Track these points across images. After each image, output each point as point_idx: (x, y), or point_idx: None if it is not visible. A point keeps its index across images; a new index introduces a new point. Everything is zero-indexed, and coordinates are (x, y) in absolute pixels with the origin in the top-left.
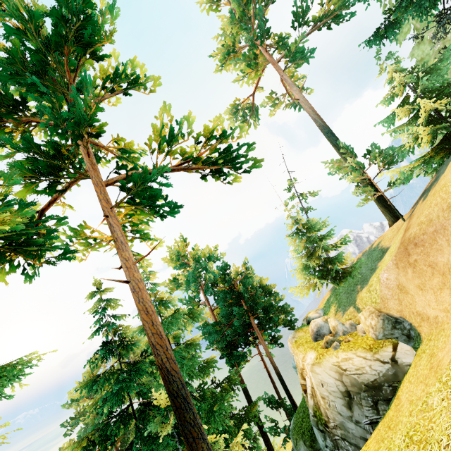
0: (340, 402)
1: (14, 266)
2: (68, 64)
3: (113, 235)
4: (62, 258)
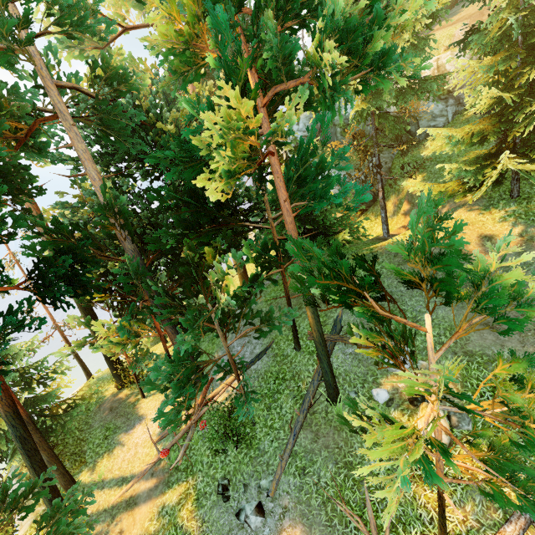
0: None
1: None
2: None
3: None
4: None
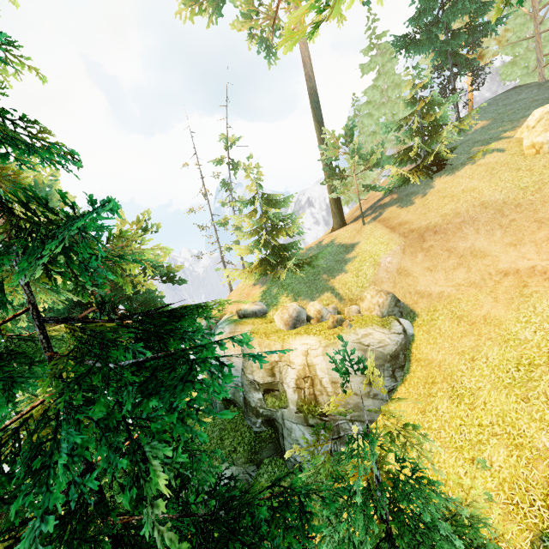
0: (357, 381)
1: None
2: None
3: None
4: None
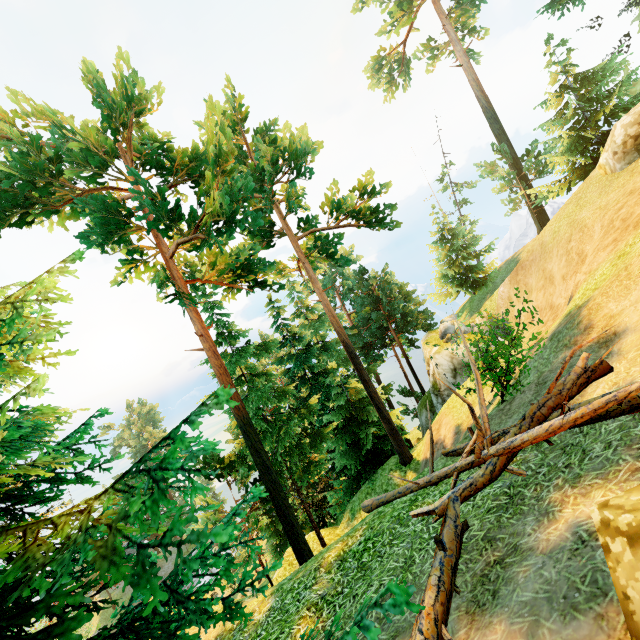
0: (449, 375)
1: (239, 290)
2: (270, 160)
3: (309, 275)
4: (279, 287)
